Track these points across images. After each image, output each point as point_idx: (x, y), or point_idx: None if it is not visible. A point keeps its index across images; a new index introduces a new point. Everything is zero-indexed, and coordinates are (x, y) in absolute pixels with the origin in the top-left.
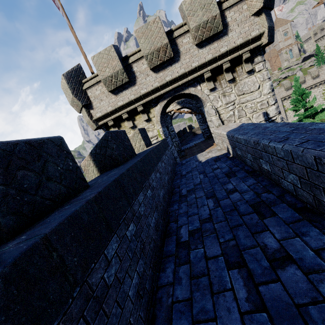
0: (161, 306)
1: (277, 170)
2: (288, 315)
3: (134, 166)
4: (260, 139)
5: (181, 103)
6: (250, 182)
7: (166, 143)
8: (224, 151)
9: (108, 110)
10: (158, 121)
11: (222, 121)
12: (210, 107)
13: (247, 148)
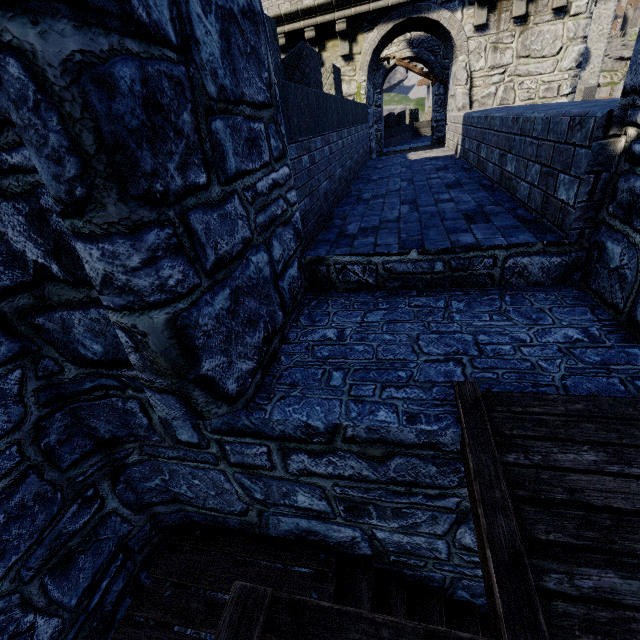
0: (338, 217)
1: (489, 153)
2: (431, 213)
3: (334, 98)
4: (491, 112)
5: (416, 47)
6: (459, 174)
7: (366, 113)
8: (451, 153)
9: (282, 9)
10: (365, 65)
11: (471, 101)
12: (463, 65)
13: (476, 132)
